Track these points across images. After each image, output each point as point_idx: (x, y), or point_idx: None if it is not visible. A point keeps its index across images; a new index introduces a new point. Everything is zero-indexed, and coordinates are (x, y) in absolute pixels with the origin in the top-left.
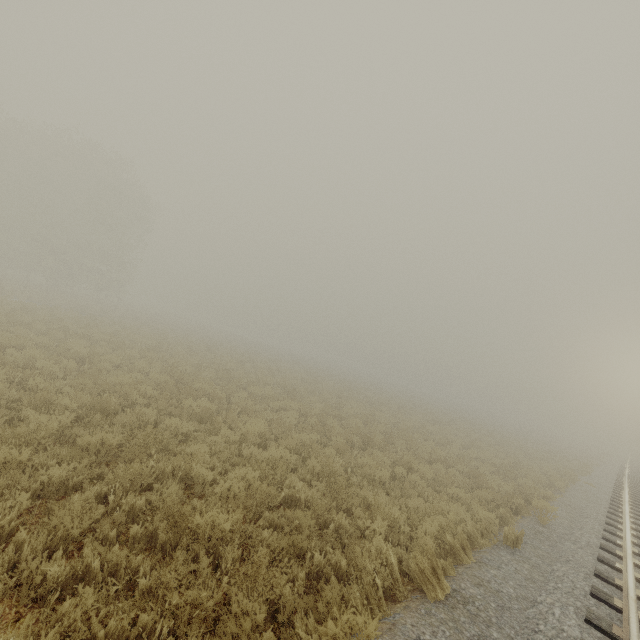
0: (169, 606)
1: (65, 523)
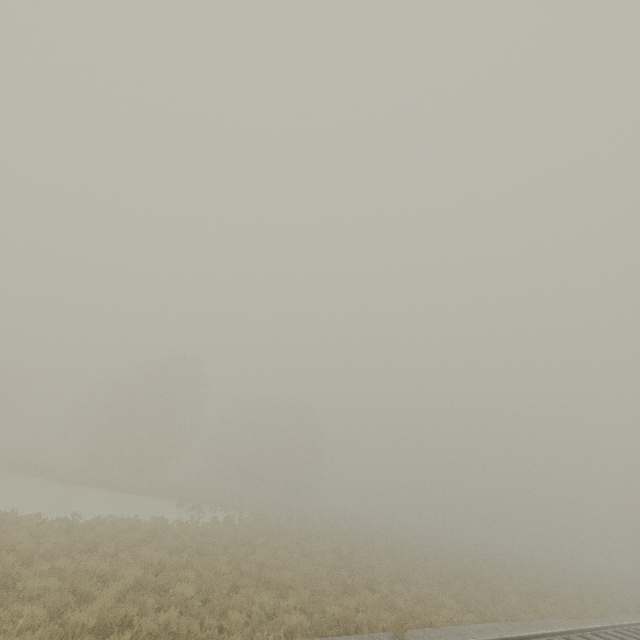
0: (597, 605)
1: (563, 596)
